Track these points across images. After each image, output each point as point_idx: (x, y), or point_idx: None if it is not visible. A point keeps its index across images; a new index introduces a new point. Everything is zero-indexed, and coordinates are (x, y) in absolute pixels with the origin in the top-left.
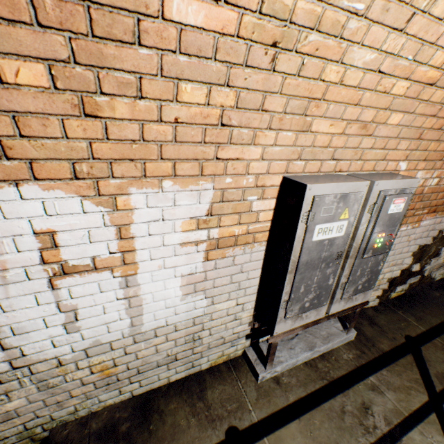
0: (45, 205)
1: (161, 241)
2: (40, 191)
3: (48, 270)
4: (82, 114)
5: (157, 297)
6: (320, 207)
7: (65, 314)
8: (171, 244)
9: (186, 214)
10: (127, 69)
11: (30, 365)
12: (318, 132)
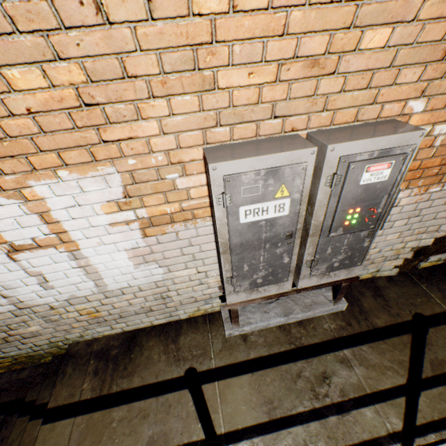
0: None
1: (88, 223)
2: None
3: (2, 249)
4: None
5: (109, 267)
6: (237, 188)
7: (36, 277)
8: (100, 225)
9: (101, 198)
10: None
11: (30, 308)
12: (233, 87)
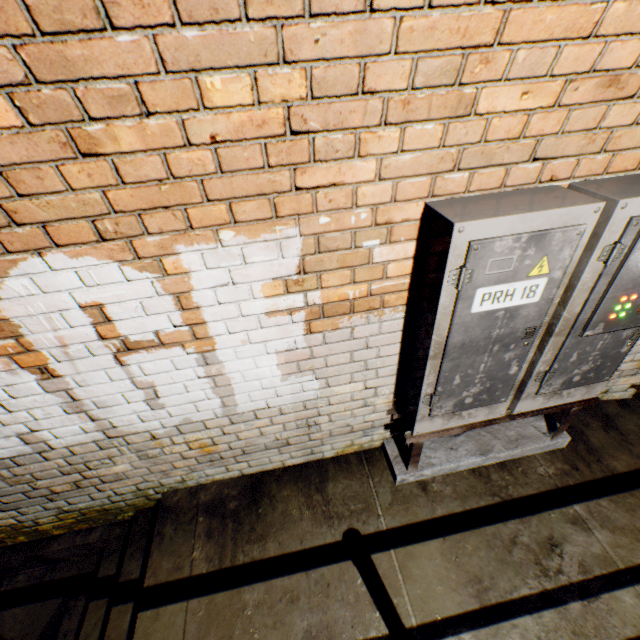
0: (80, 275)
1: (238, 310)
2: (68, 260)
3: (110, 346)
4: (78, 155)
5: (248, 377)
6: (483, 260)
7: (144, 391)
8: (253, 314)
9: (266, 273)
10: (111, 73)
11: (124, 436)
12: (495, 113)
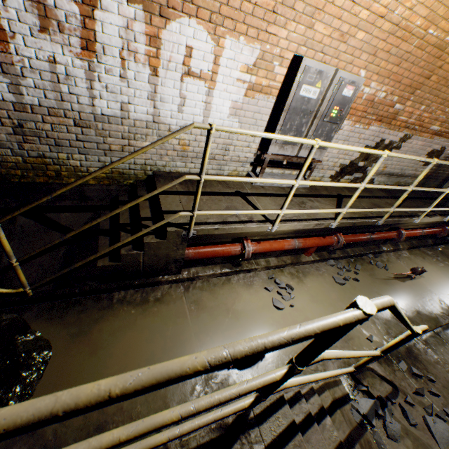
0: (194, 32)
1: (229, 73)
2: (195, 24)
3: (183, 70)
4: None
5: (217, 110)
6: (307, 74)
7: (180, 100)
8: (233, 78)
9: (244, 61)
10: None
11: (159, 124)
12: (317, 32)
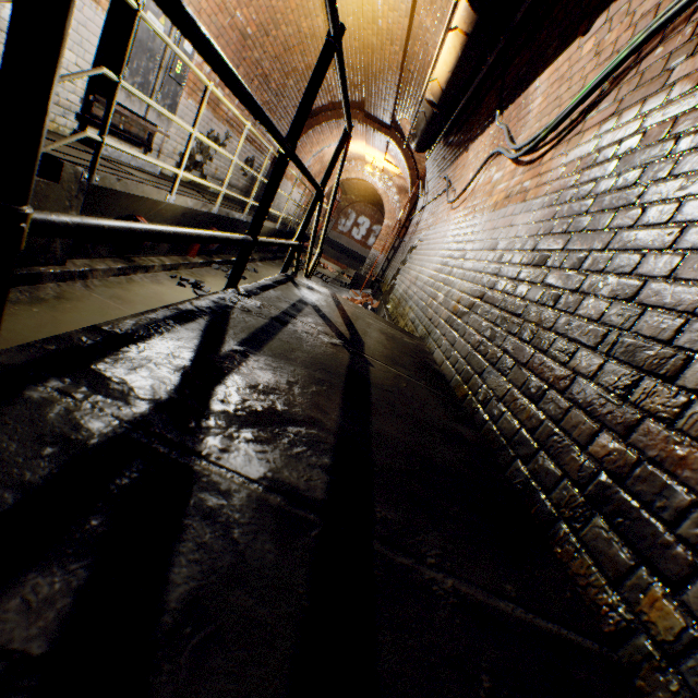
0: None
1: None
2: None
3: None
4: None
5: None
6: None
7: None
8: None
9: None
10: None
11: None
12: None
